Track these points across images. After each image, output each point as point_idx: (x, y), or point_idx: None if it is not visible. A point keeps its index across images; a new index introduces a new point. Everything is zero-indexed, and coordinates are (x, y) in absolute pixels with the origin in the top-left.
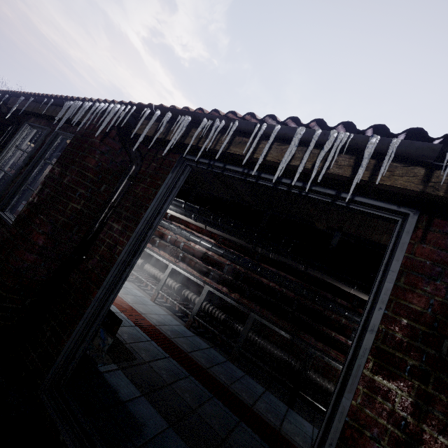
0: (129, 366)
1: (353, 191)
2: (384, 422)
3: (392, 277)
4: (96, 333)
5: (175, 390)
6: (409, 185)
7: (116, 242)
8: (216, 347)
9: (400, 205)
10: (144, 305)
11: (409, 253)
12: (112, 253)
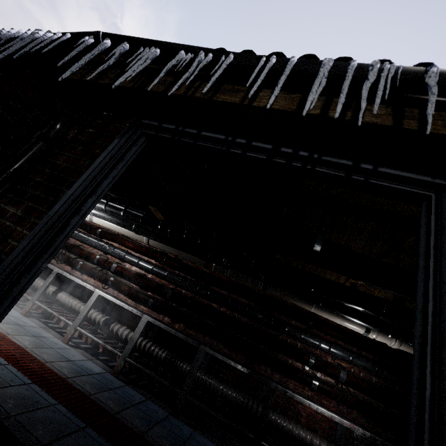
0: None
1: (373, 162)
2: None
3: None
4: None
5: None
6: None
7: (8, 234)
8: (154, 398)
9: (433, 176)
10: (51, 349)
11: None
12: None
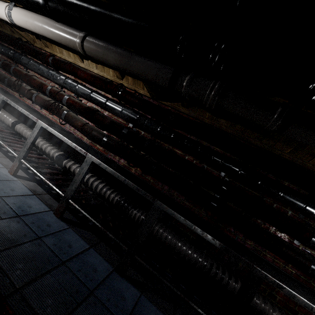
0: None
1: None
2: None
3: None
4: None
5: None
6: None
7: None
8: (102, 243)
9: None
10: None
11: None
12: None
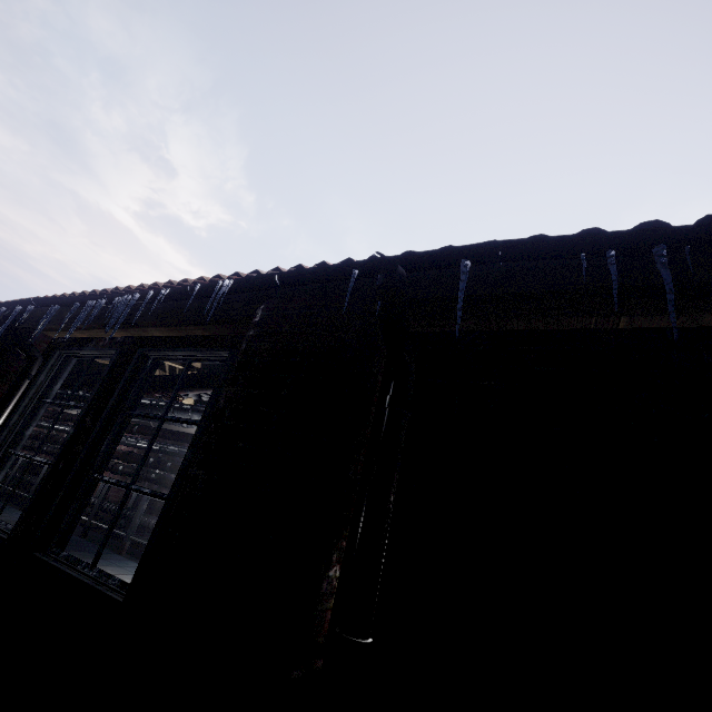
0: None
1: None
2: None
3: None
4: None
5: None
6: None
7: None
8: None
9: None
10: None
11: None
12: None
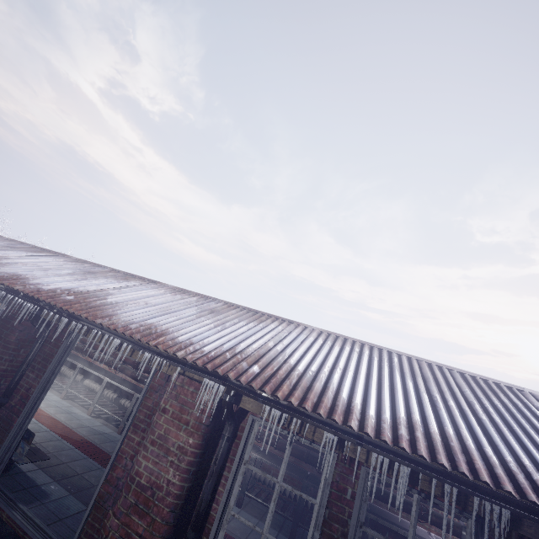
0: (49, 466)
1: None
2: (130, 450)
3: (143, 393)
4: (18, 445)
5: (84, 477)
6: (140, 359)
7: (31, 386)
8: None
9: None
10: (78, 420)
11: (153, 382)
12: (28, 394)
